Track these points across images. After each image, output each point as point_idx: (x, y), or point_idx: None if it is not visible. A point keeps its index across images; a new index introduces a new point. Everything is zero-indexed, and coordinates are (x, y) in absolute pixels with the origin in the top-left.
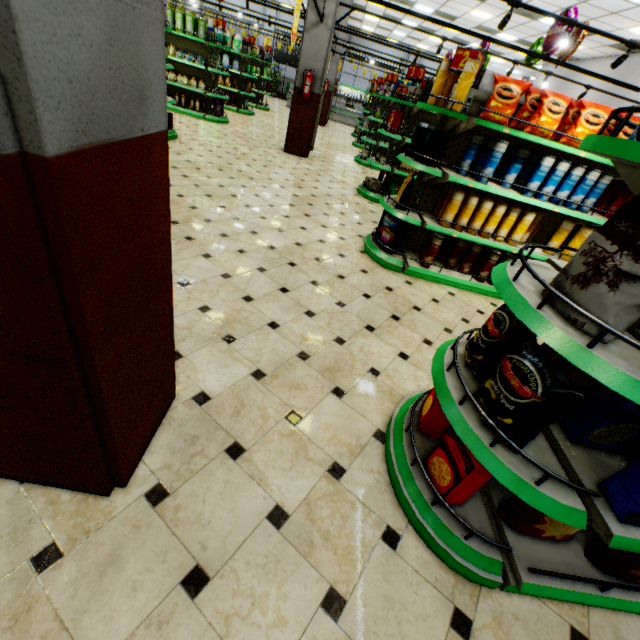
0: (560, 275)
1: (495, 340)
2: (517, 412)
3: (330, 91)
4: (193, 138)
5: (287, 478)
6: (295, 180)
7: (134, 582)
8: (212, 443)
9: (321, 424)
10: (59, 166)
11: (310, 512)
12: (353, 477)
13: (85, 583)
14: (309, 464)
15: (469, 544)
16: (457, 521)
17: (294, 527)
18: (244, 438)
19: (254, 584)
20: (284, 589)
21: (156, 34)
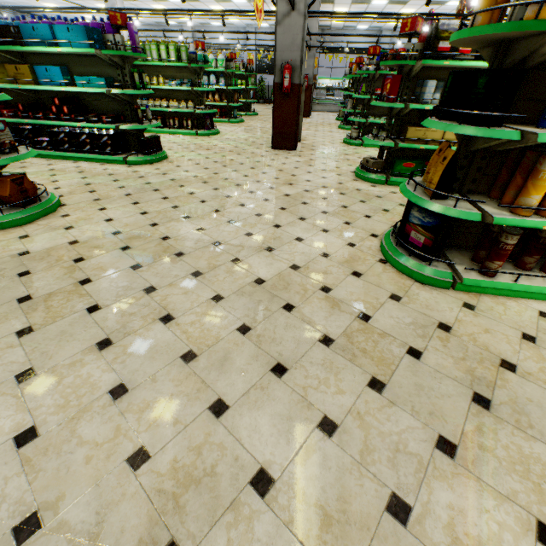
0: None
1: None
2: None
3: (310, 84)
4: (183, 154)
5: None
6: (285, 177)
7: None
8: None
9: None
10: None
11: None
12: None
13: None
14: None
15: None
16: None
17: None
18: None
19: None
20: None
21: None
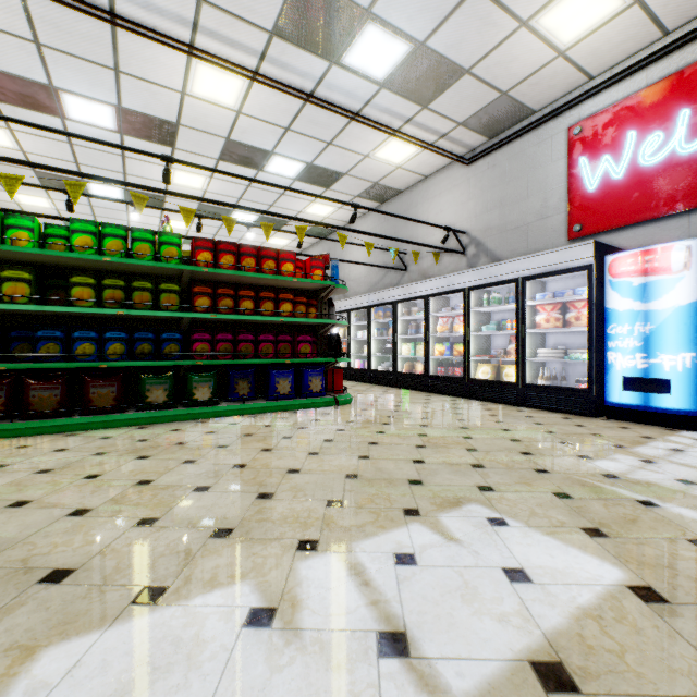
0: None
1: None
2: None
3: None
4: None
5: None
6: None
7: None
8: None
9: None
10: None
11: None
12: None
13: None
14: None
15: None
16: None
17: None
18: None
19: None
20: None
21: None
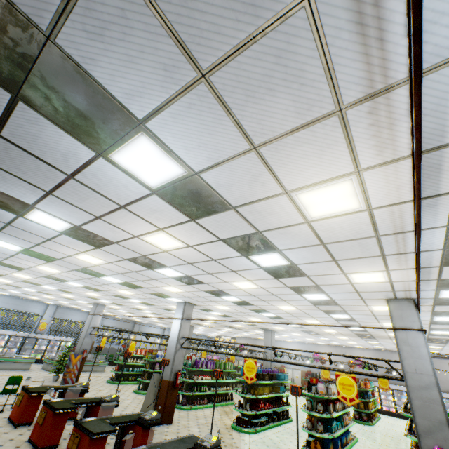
0: None
1: None
2: None
3: None
4: None
5: None
6: None
7: None
8: None
9: None
10: None
11: None
12: None
13: None
14: None
15: None
16: None
17: None
18: None
19: None
20: None
21: None
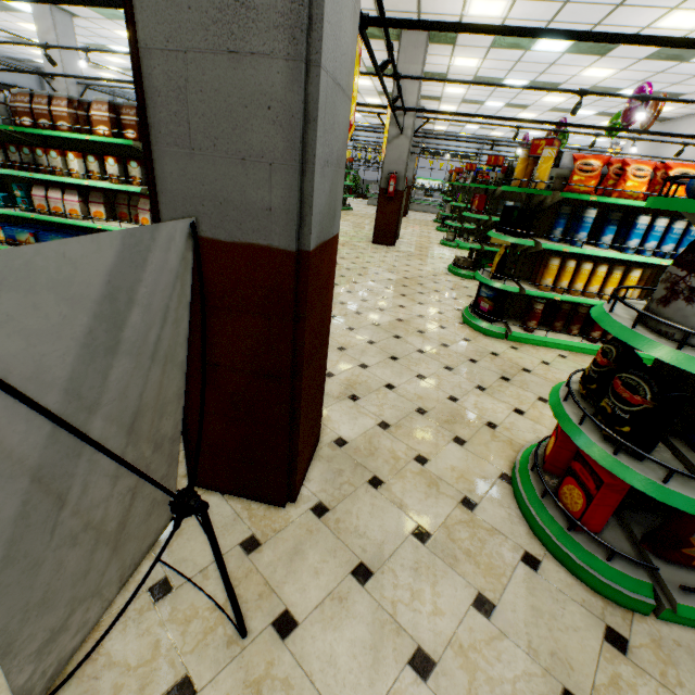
0: (648, 302)
1: (605, 368)
2: (632, 419)
3: (409, 186)
4: None
5: (424, 506)
6: (387, 266)
7: (315, 568)
8: (355, 475)
9: (447, 466)
10: (311, 256)
11: (449, 533)
12: (485, 509)
13: (280, 564)
14: (442, 496)
15: (612, 566)
16: (597, 546)
17: (437, 543)
18: (381, 473)
19: (410, 581)
20: (437, 588)
21: (342, 181)
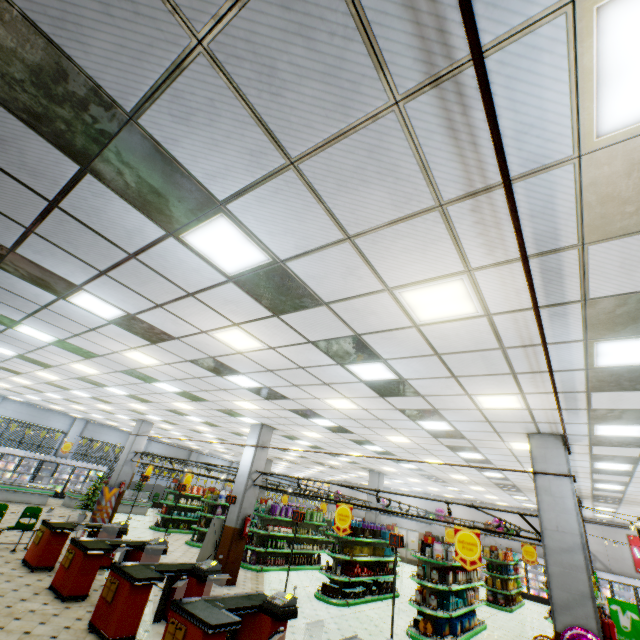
0: None
1: None
2: None
3: None
4: None
5: None
6: None
7: None
8: None
9: None
10: None
11: None
12: None
13: None
14: None
15: None
16: None
17: None
18: None
19: None
20: None
21: None
